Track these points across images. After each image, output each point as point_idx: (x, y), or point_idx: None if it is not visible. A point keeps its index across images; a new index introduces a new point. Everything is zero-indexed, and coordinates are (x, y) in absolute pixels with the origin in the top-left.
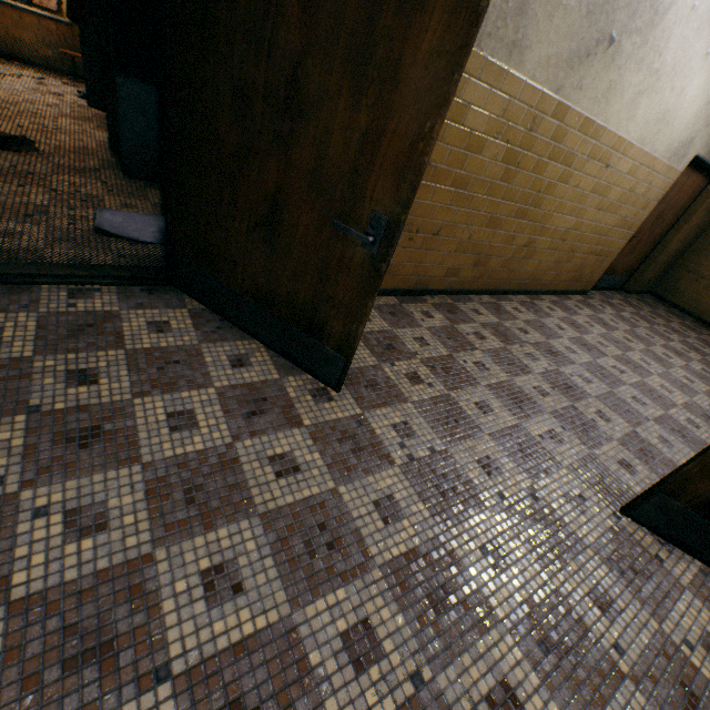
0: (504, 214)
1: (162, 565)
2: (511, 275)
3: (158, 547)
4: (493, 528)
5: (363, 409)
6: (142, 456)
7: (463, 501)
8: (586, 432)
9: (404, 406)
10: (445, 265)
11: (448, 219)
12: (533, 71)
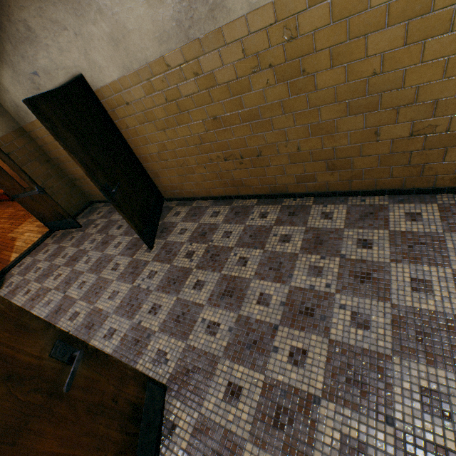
0: (330, 117)
1: (83, 275)
2: (421, 171)
3: (86, 272)
4: (122, 327)
5: (152, 260)
6: (105, 251)
7: (128, 311)
8: (248, 347)
9: (166, 265)
10: (290, 174)
11: (262, 142)
12: (246, 3)
